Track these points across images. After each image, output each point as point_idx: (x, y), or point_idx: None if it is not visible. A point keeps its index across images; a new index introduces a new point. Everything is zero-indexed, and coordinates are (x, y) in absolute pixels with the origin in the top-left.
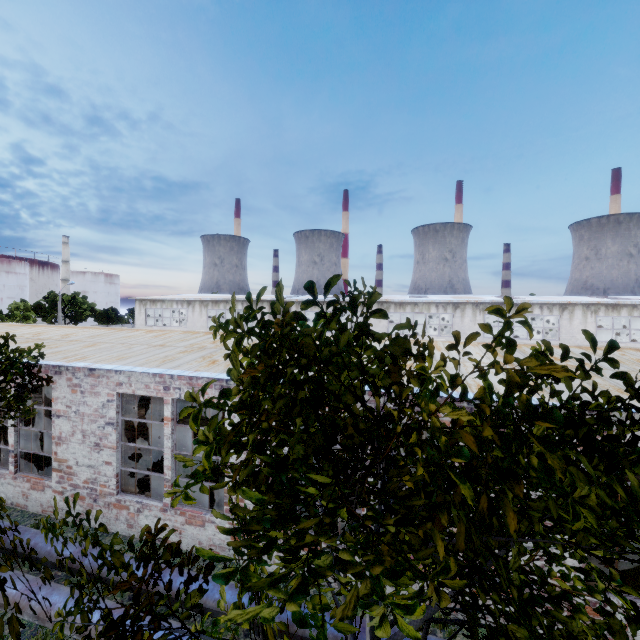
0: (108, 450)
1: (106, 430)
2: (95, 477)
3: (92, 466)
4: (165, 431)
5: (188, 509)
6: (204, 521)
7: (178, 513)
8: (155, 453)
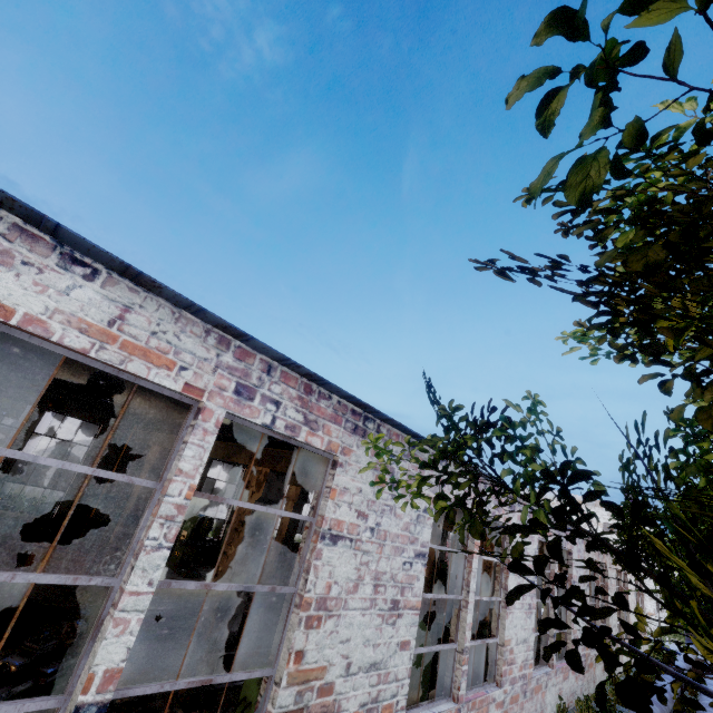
0: (410, 614)
1: (414, 569)
2: (377, 693)
3: (377, 664)
4: (474, 564)
5: (472, 695)
6: (489, 704)
7: (470, 707)
8: (219, 647)
